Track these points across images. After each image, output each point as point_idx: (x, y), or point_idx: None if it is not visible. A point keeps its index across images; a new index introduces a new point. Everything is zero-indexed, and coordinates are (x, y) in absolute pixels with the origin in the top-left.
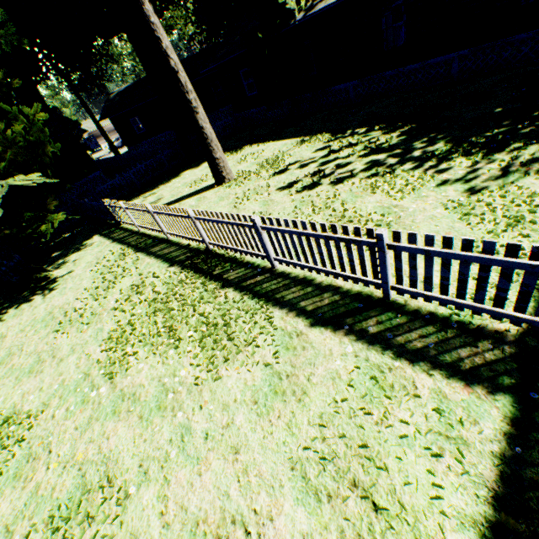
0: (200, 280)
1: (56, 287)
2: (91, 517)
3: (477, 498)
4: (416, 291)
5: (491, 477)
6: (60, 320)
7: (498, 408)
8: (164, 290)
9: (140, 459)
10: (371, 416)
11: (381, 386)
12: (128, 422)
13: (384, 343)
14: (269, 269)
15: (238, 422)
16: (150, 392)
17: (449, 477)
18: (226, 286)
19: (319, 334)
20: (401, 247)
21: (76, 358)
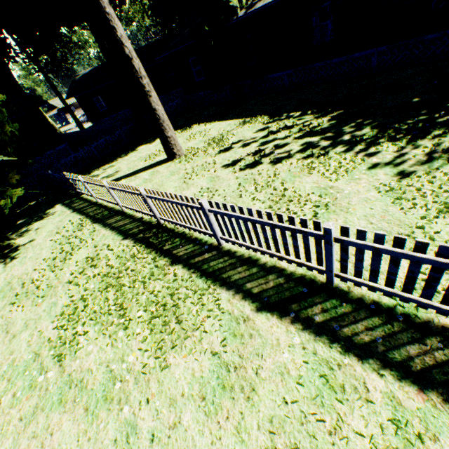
0: (151, 255)
1: (17, 256)
2: None
3: None
4: (361, 281)
5: None
6: (17, 291)
7: None
8: (117, 265)
9: None
10: (324, 423)
11: (331, 386)
12: (73, 414)
13: (331, 334)
14: (215, 246)
15: (185, 422)
16: (97, 379)
17: None
18: (176, 263)
19: (266, 321)
20: (349, 241)
21: (28, 334)
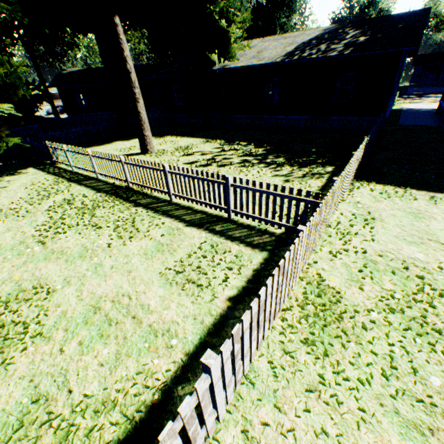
0: (120, 202)
1: None
2: (26, 300)
3: (241, 281)
4: (242, 212)
5: (249, 275)
6: None
7: (262, 255)
8: (91, 204)
9: (65, 277)
10: (206, 258)
11: (215, 249)
12: (57, 263)
13: (222, 234)
14: (168, 200)
15: (134, 261)
16: (75, 250)
17: (233, 276)
18: (138, 206)
19: (190, 229)
20: (236, 185)
21: (12, 234)
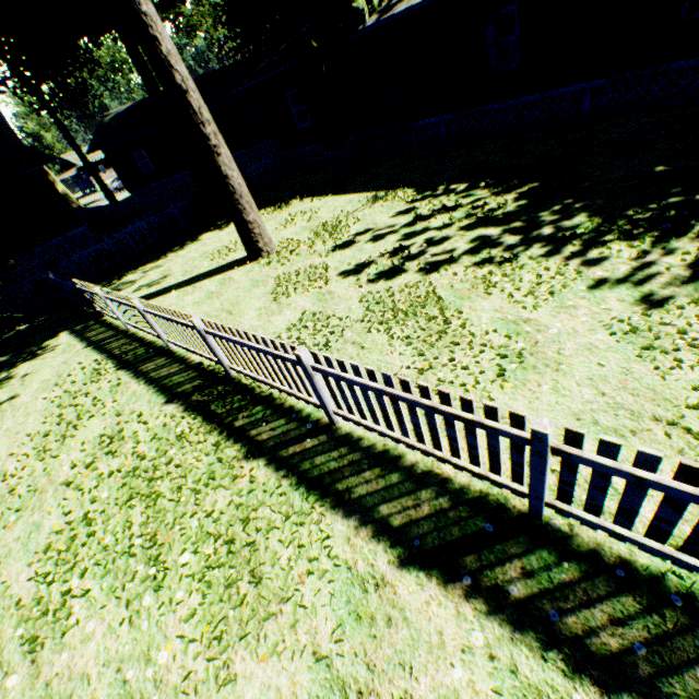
0: (213, 437)
1: None
2: None
3: None
4: (597, 523)
5: None
6: None
7: None
8: (152, 453)
9: None
10: None
11: None
12: None
13: (543, 628)
14: (325, 425)
15: None
16: None
17: None
18: (254, 455)
19: (417, 589)
20: (581, 457)
21: None
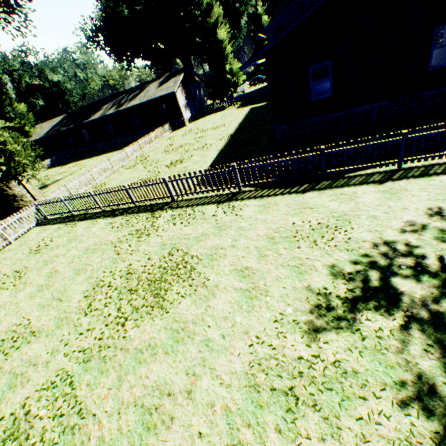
0: None
1: None
2: None
3: None
4: None
5: None
6: None
7: None
8: None
9: None
10: None
11: None
12: None
13: None
14: None
15: None
16: None
17: None
18: None
19: None
20: None
21: None
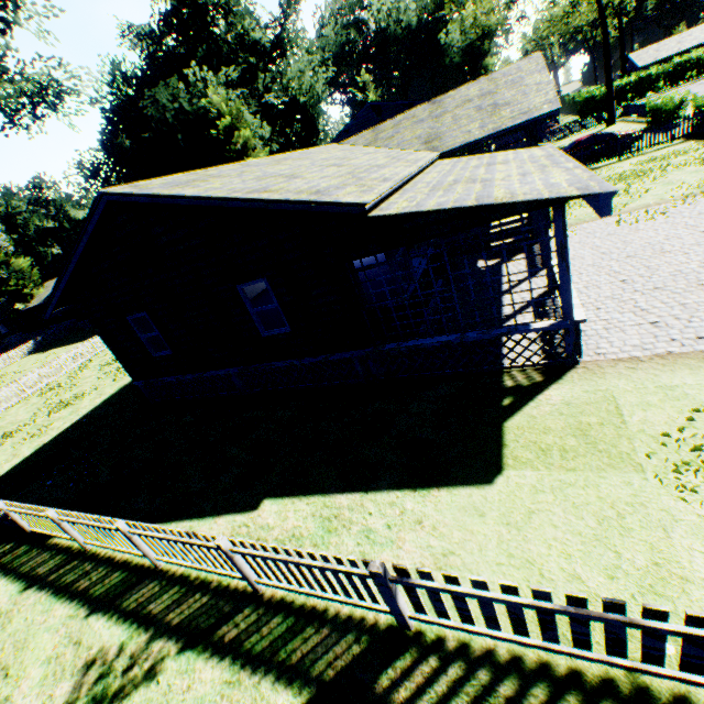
0: None
1: None
2: None
3: None
4: None
5: None
6: None
7: None
8: None
9: None
10: None
11: None
12: None
13: None
14: None
15: None
16: None
17: None
18: None
19: None
20: None
21: None
